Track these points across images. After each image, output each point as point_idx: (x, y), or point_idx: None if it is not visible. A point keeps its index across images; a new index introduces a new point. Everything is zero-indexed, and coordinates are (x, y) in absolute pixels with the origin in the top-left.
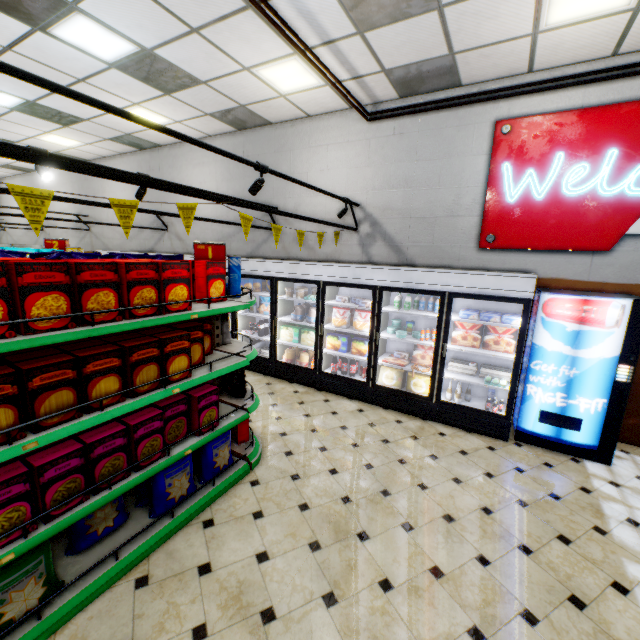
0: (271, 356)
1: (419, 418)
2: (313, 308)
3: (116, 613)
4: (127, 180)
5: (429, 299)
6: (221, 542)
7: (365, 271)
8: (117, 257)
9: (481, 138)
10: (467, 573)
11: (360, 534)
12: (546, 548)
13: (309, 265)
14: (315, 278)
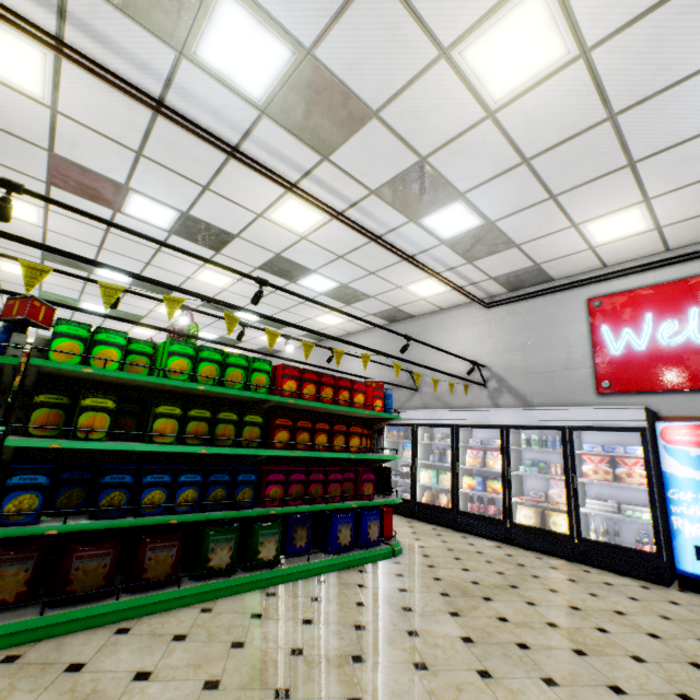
0: (411, 497)
1: (563, 559)
2: (449, 449)
3: (308, 587)
4: (341, 341)
5: (555, 437)
6: (372, 579)
7: (491, 413)
8: None
9: (578, 311)
10: (582, 631)
11: (484, 597)
12: (679, 640)
13: (444, 411)
14: (449, 422)
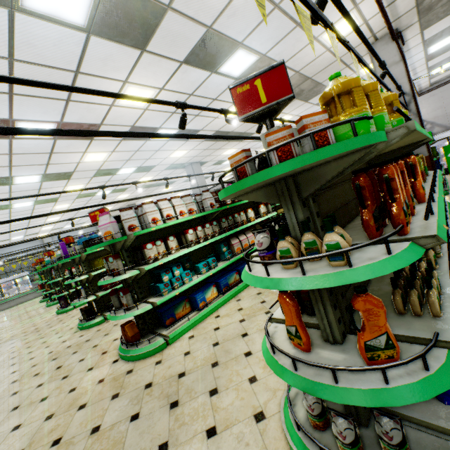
0: None
1: None
2: None
3: None
4: None
5: None
6: None
7: (441, 135)
8: None
9: None
10: None
11: None
12: None
13: None
14: None
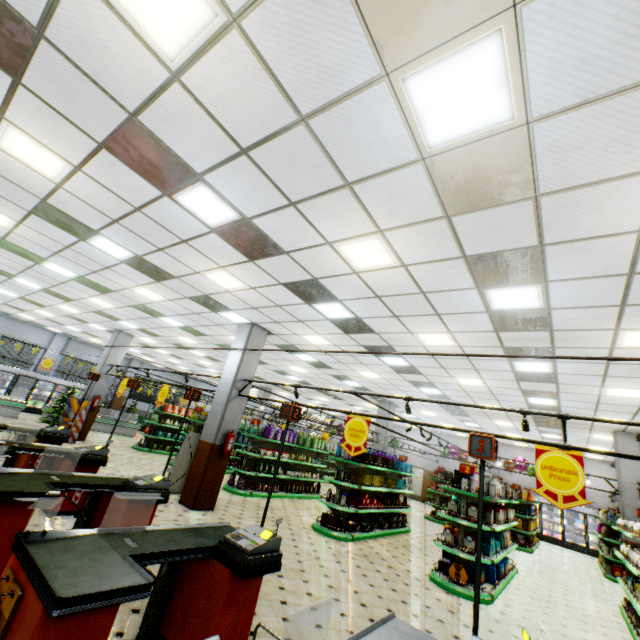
0: (586, 545)
1: None
2: None
3: None
4: None
5: None
6: None
7: None
8: None
9: None
10: None
11: None
12: None
13: None
14: None
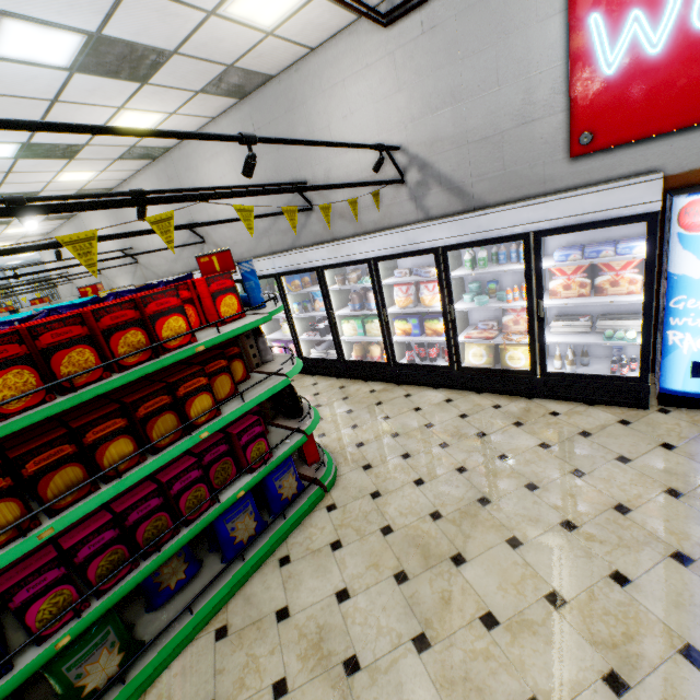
0: (338, 356)
1: (523, 398)
2: (370, 292)
3: (198, 669)
4: (72, 208)
5: (510, 247)
6: (298, 581)
7: (419, 232)
8: (110, 299)
9: None
10: (598, 598)
11: (454, 557)
12: None
13: (353, 242)
14: (363, 256)
